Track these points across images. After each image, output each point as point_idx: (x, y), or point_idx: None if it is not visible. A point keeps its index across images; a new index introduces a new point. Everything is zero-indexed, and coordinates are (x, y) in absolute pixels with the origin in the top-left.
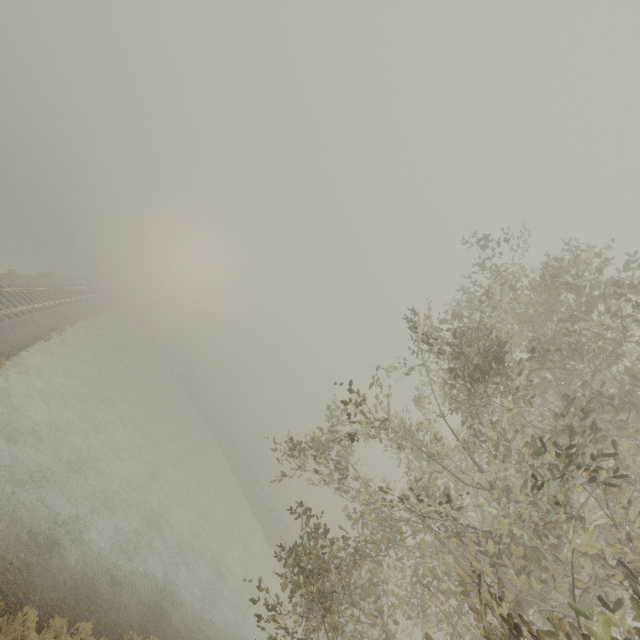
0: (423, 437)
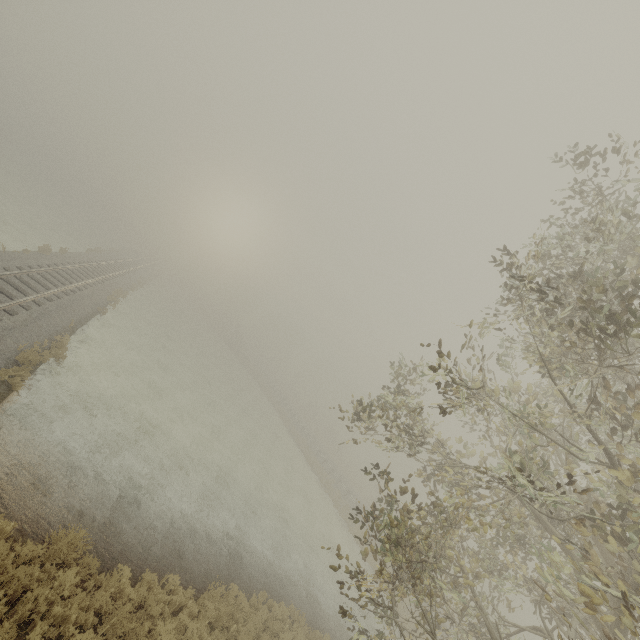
0: (521, 411)
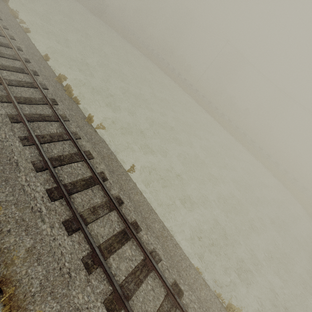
0: None
